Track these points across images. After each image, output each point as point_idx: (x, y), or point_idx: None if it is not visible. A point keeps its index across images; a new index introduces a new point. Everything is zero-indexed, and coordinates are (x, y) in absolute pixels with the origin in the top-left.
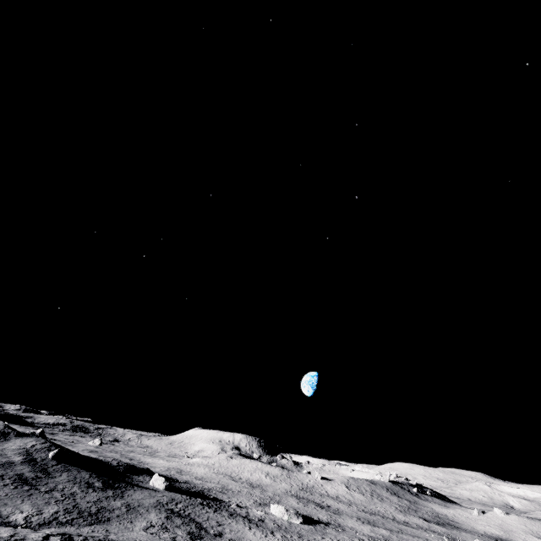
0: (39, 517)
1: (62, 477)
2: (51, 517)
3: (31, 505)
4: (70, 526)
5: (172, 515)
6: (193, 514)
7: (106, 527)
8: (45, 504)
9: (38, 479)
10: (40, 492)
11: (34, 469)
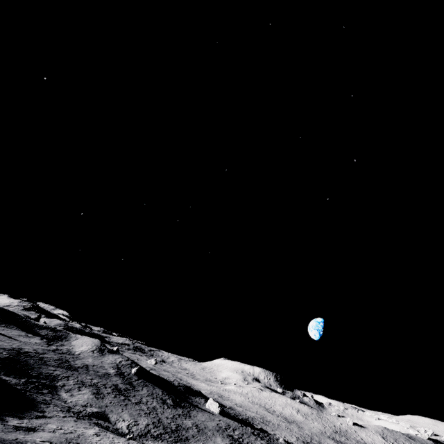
0: (137, 428)
1: (144, 391)
2: (145, 429)
3: (129, 414)
4: (161, 441)
5: (234, 442)
6: None
7: None
8: (138, 415)
9: (128, 391)
10: (132, 403)
11: (124, 381)
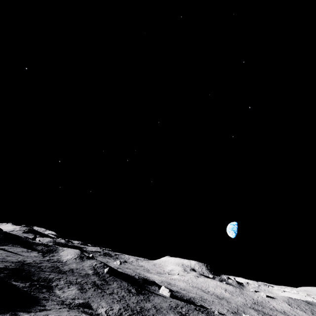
0: (112, 312)
1: (114, 284)
2: (118, 312)
3: (105, 302)
4: None
5: None
6: None
7: None
8: (112, 302)
9: (103, 285)
10: (107, 294)
11: (99, 279)
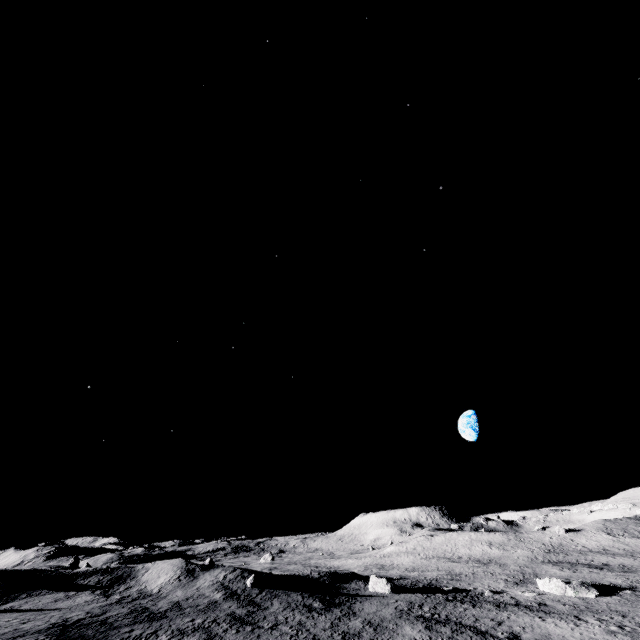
0: None
1: (275, 605)
2: None
3: None
4: None
5: (429, 623)
6: (452, 616)
7: None
8: None
9: (253, 615)
10: (266, 630)
11: (241, 604)
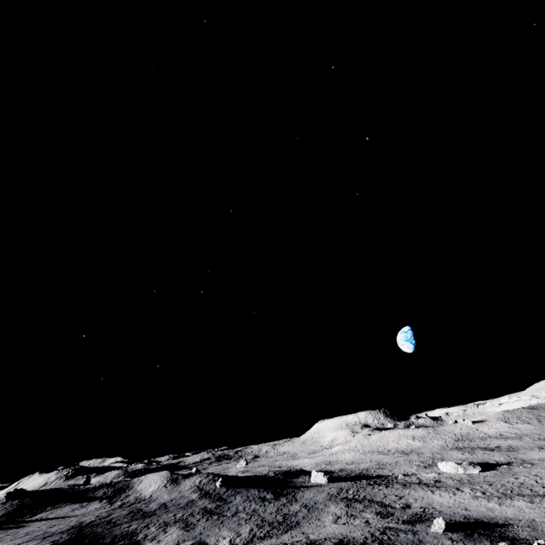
0: (240, 538)
1: (237, 499)
2: (250, 535)
3: (228, 530)
4: (270, 538)
5: (350, 502)
6: (368, 495)
7: (300, 530)
8: (238, 526)
9: (220, 507)
10: (228, 517)
11: (212, 500)
